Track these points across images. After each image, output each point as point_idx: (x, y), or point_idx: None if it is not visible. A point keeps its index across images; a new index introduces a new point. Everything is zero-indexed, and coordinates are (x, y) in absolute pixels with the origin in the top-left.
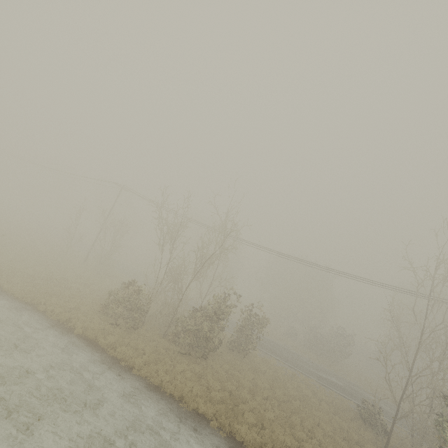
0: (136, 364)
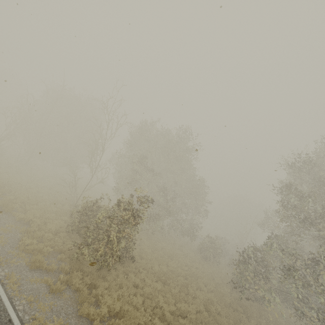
0: None
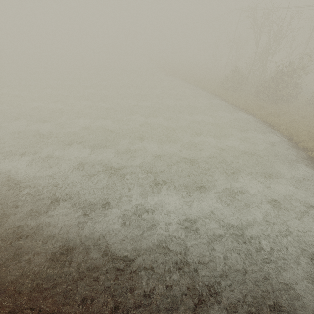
0: (230, 99)
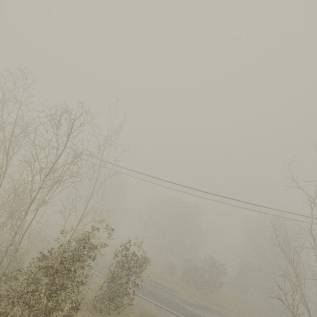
0: None
